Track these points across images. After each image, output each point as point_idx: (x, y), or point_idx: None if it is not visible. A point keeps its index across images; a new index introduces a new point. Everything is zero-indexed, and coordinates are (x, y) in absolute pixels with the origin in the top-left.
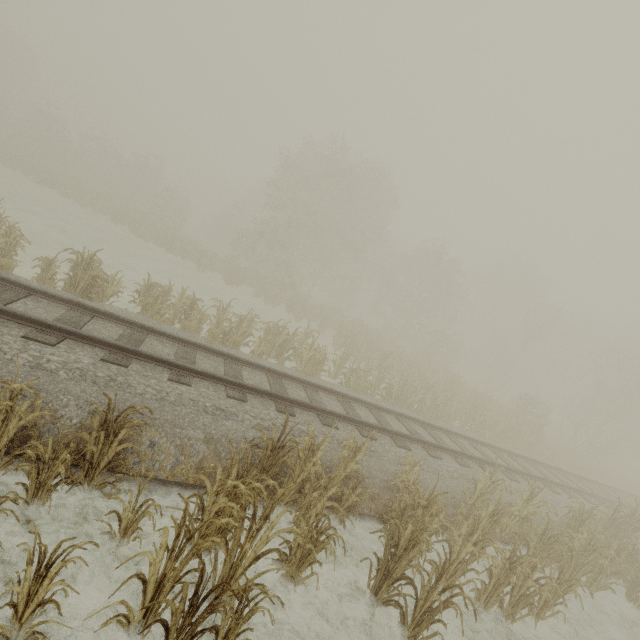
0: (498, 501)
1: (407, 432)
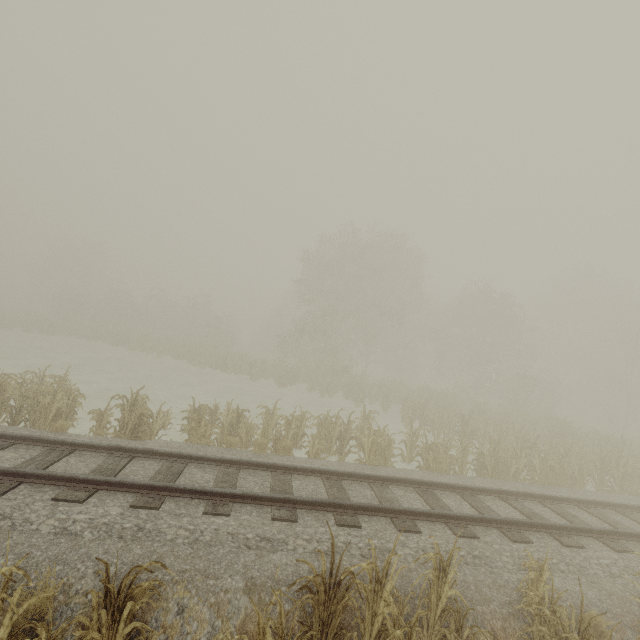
0: None
1: (520, 515)
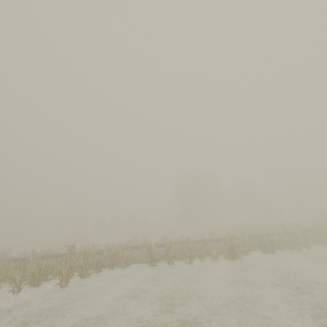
0: (283, 231)
1: None
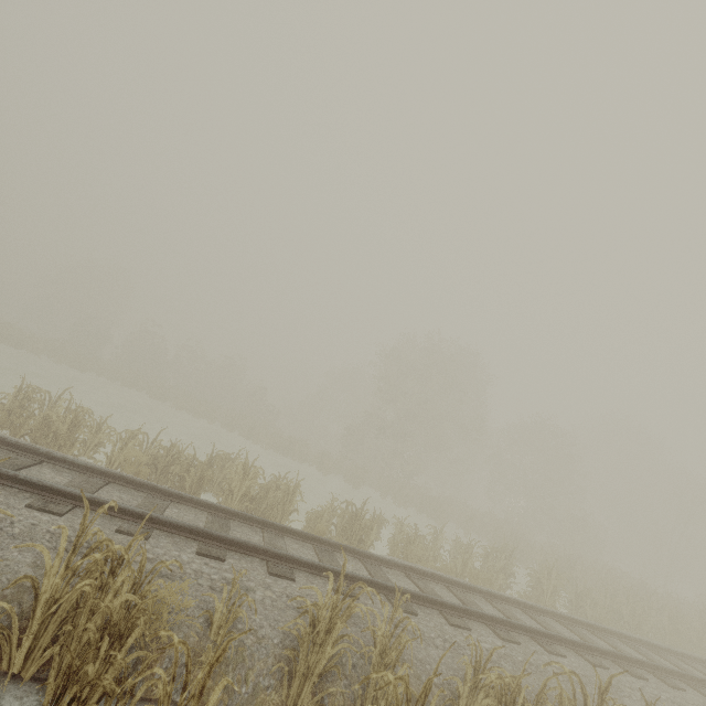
0: None
1: None
